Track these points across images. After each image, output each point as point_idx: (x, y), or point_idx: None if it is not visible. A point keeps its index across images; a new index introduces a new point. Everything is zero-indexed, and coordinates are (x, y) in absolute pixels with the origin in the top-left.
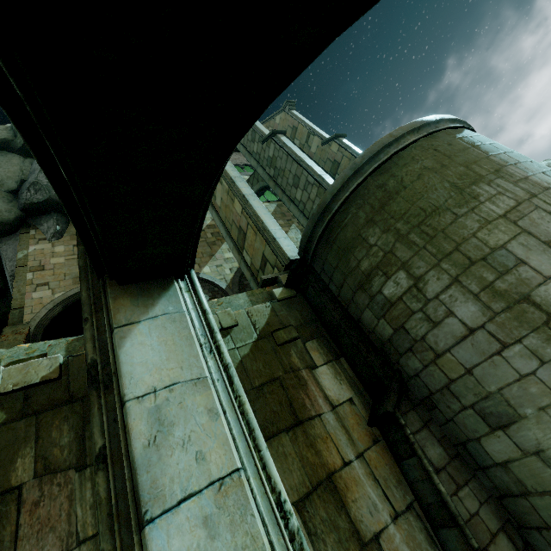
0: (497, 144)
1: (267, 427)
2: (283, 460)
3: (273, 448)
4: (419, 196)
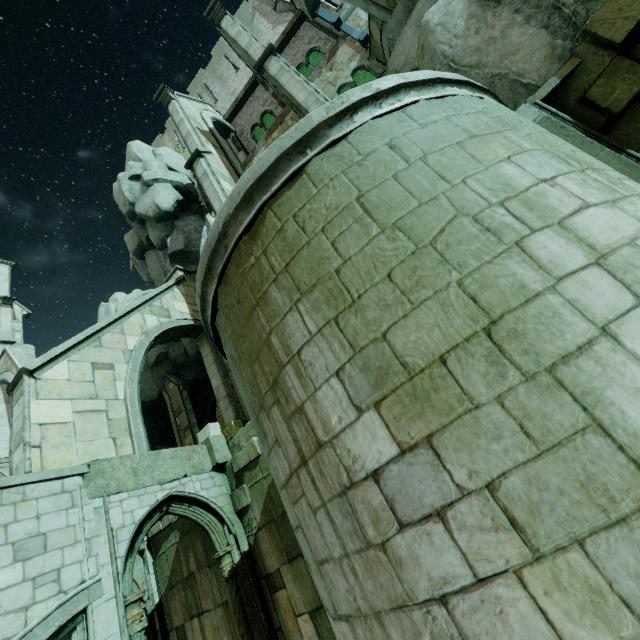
0: (299, 256)
1: (289, 551)
2: (301, 579)
3: (294, 569)
4: (245, 403)
